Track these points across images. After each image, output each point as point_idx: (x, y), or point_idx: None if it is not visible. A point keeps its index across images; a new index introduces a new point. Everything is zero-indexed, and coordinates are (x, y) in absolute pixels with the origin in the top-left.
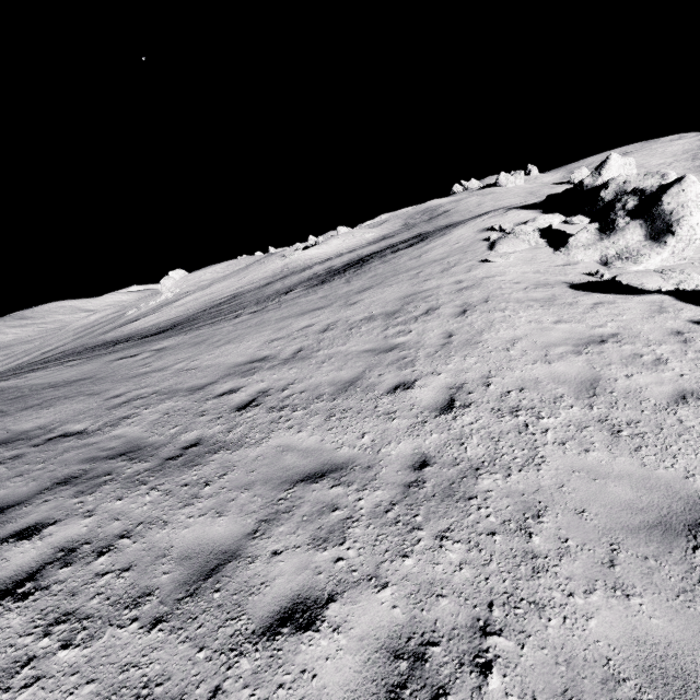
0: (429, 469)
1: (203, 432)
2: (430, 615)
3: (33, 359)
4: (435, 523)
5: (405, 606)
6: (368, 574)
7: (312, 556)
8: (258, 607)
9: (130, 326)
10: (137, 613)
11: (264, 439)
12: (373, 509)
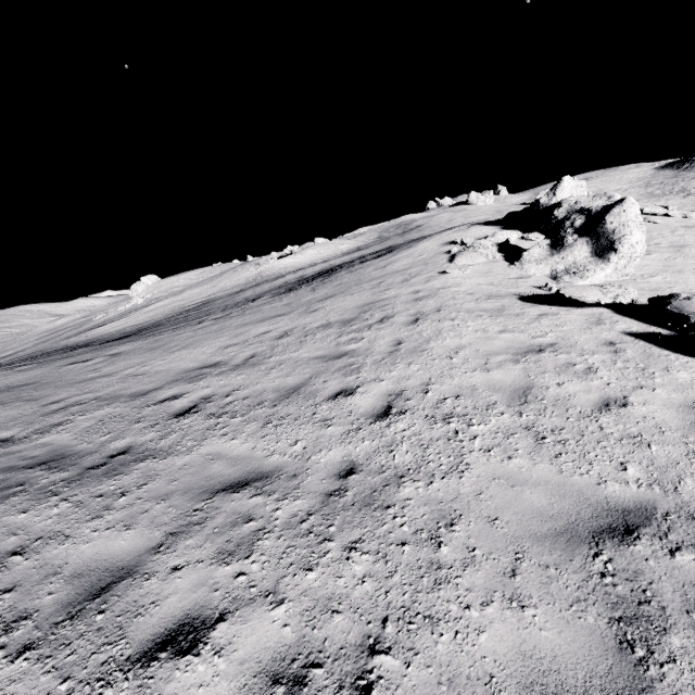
0: (354, 477)
1: (135, 440)
2: (321, 633)
3: None
4: (348, 533)
5: (296, 624)
6: (266, 590)
7: (213, 571)
8: (141, 630)
9: (95, 331)
10: (6, 640)
11: (195, 446)
12: (288, 519)
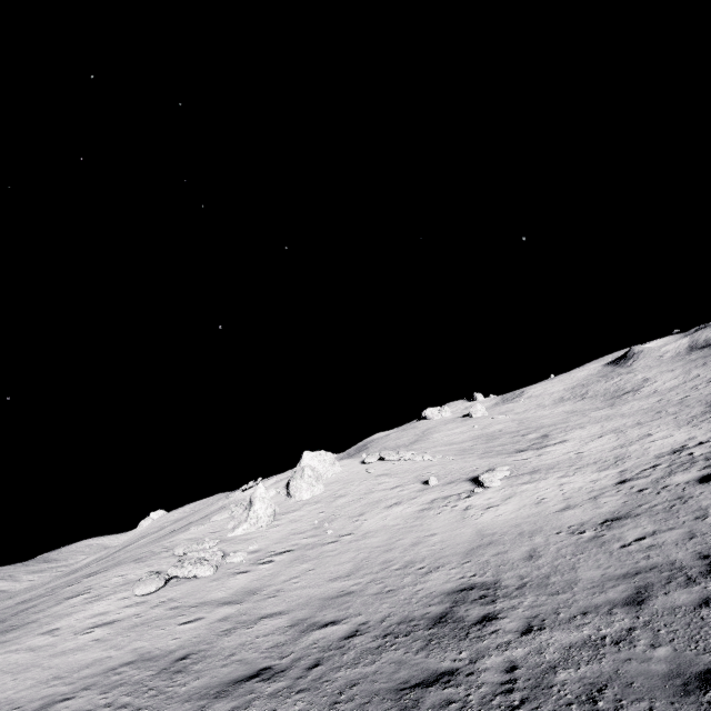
0: None
1: None
2: None
3: None
4: None
5: None
6: None
7: None
8: None
9: None
10: None
11: None
12: None
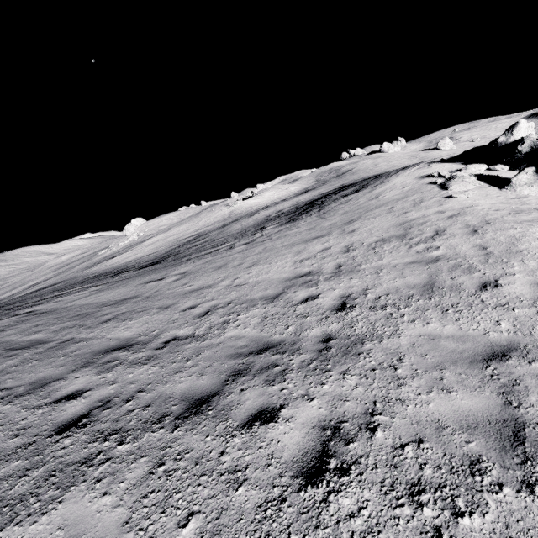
0: None
1: (325, 329)
2: None
3: (23, 291)
4: None
5: None
6: None
7: None
8: None
9: (111, 261)
10: (492, 478)
11: (397, 330)
12: None
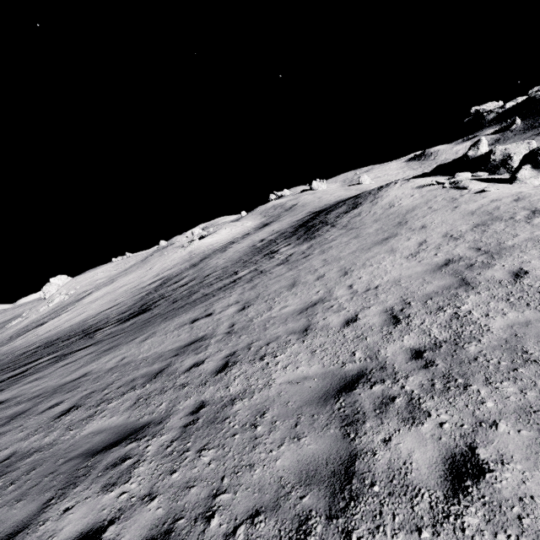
0: None
1: None
2: None
3: None
4: None
5: None
6: None
7: None
8: None
9: (42, 329)
10: None
11: None
12: None
